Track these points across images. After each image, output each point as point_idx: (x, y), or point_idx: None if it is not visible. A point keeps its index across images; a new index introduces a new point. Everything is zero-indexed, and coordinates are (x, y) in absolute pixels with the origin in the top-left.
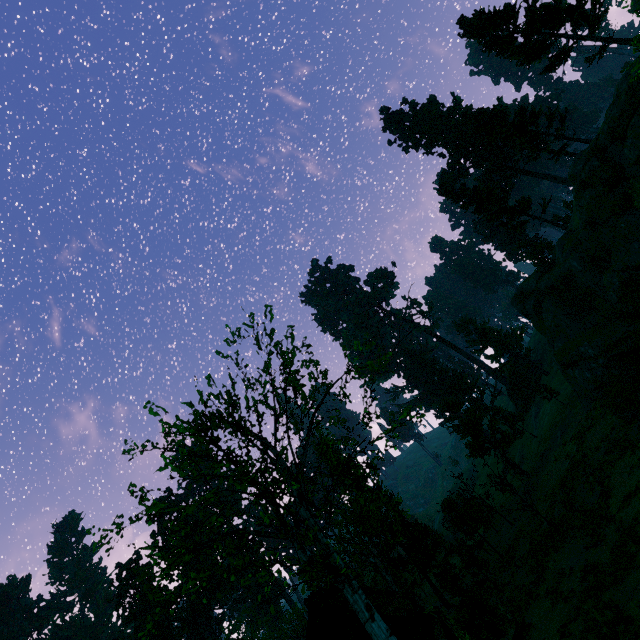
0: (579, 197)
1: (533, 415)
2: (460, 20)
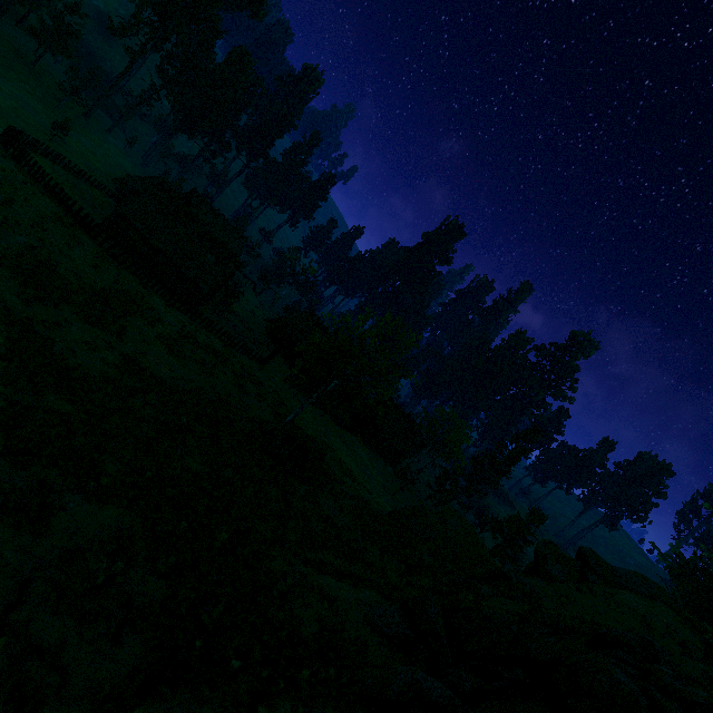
0: None
1: None
2: None
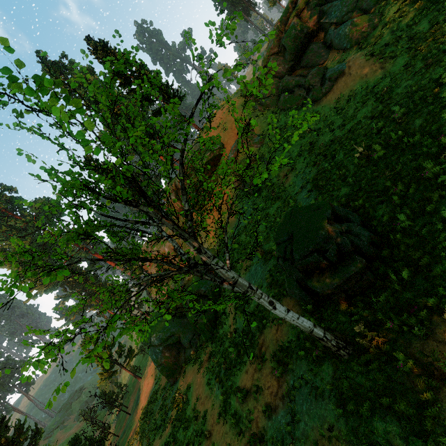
0: None
1: None
2: (88, 38)
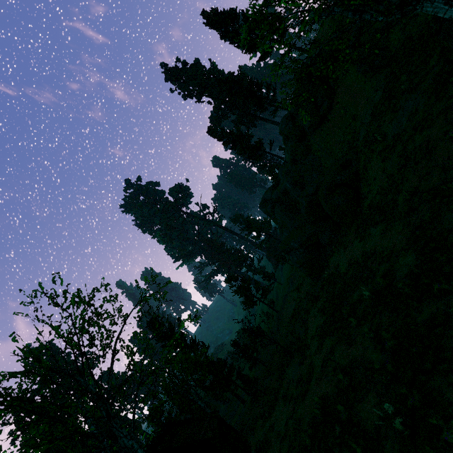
0: (286, 144)
1: (280, 270)
2: (203, 13)
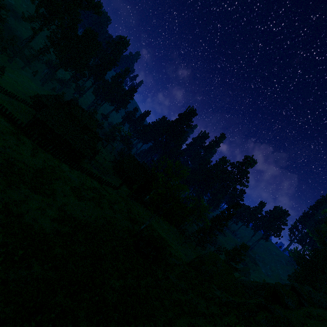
0: None
1: None
2: None
